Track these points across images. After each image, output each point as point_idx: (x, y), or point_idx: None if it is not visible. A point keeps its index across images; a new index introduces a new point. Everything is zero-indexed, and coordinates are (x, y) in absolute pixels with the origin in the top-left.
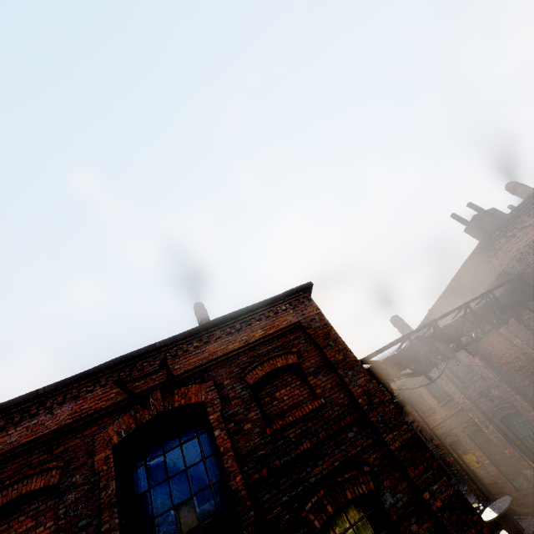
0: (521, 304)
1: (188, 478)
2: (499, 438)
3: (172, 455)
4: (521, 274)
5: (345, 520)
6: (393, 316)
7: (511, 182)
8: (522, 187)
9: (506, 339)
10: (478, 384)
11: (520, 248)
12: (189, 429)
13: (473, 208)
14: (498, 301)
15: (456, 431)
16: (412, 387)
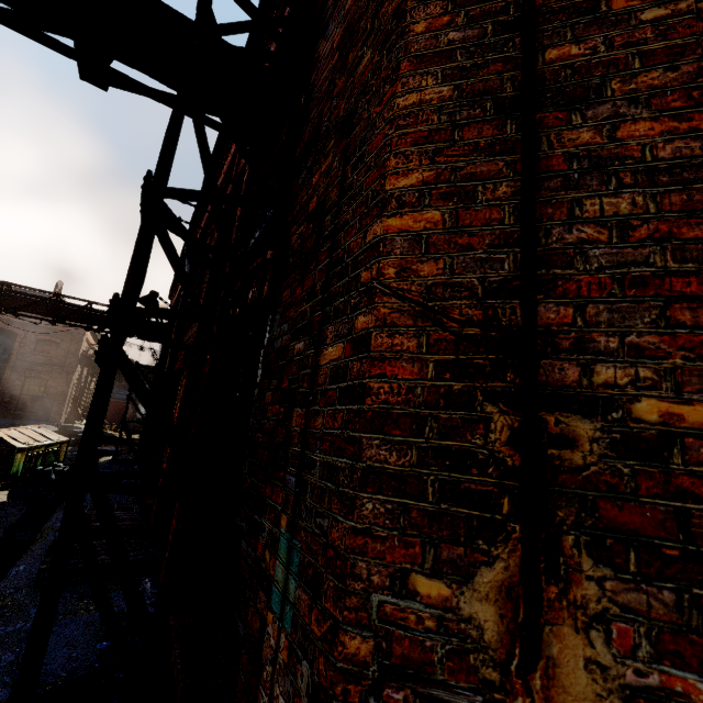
0: None
1: (2, 347)
2: None
3: (0, 339)
4: None
5: (37, 379)
6: None
7: None
8: None
9: None
10: None
11: None
12: (11, 336)
13: None
14: None
15: None
16: None
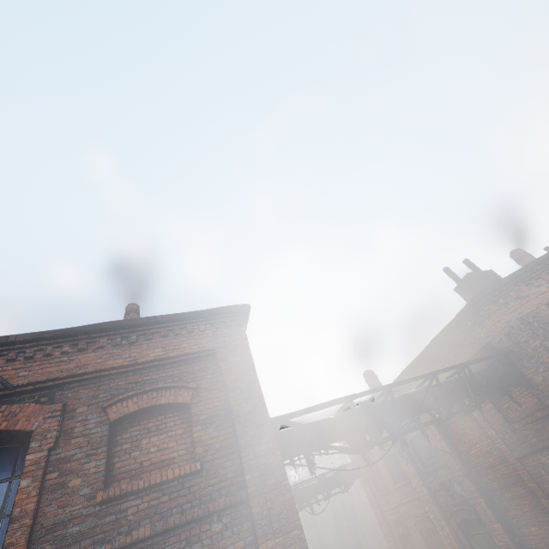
0: (503, 388)
1: None
2: (453, 546)
3: None
4: (507, 352)
5: None
6: (367, 370)
7: (518, 249)
8: (529, 257)
9: (480, 426)
10: (441, 472)
11: (511, 320)
12: (5, 466)
13: (469, 266)
14: (474, 379)
15: (408, 523)
16: (371, 457)
